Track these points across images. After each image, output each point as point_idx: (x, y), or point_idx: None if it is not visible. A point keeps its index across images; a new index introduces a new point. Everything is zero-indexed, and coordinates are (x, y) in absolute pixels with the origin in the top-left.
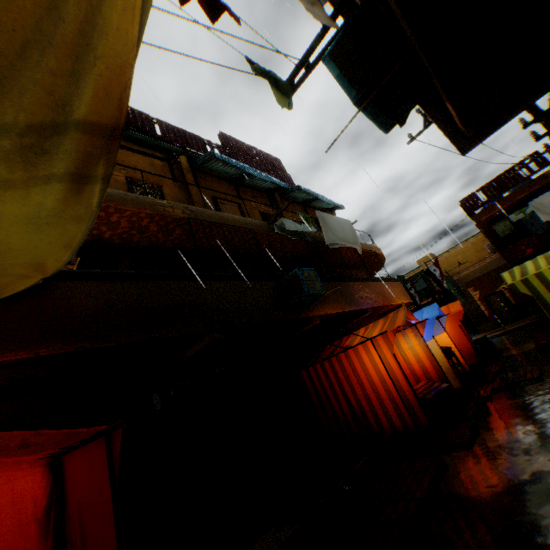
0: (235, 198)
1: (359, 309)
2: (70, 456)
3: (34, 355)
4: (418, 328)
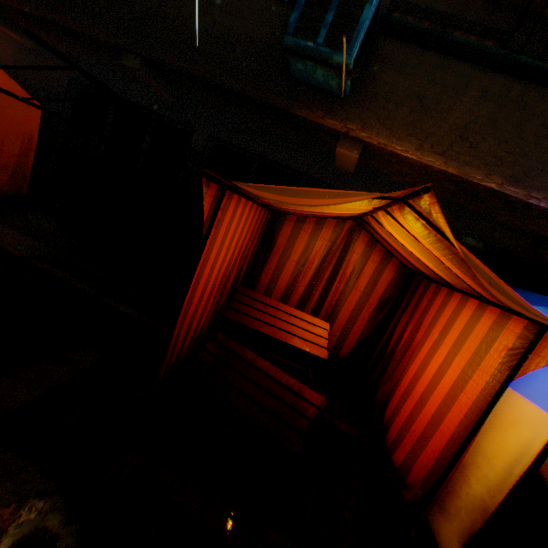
0: None
1: None
2: (9, 98)
3: None
4: (537, 343)
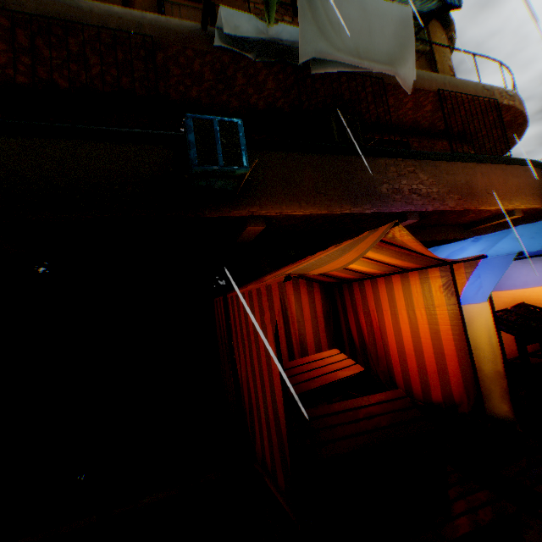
0: None
1: (383, 213)
2: None
3: None
4: (454, 273)
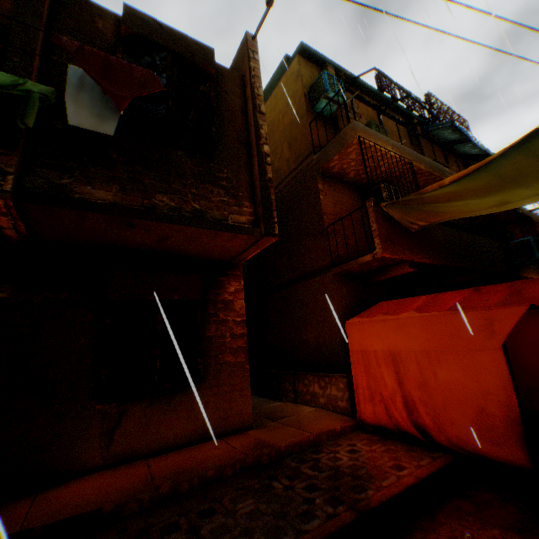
0: (443, 161)
1: None
2: None
3: (431, 262)
4: None
